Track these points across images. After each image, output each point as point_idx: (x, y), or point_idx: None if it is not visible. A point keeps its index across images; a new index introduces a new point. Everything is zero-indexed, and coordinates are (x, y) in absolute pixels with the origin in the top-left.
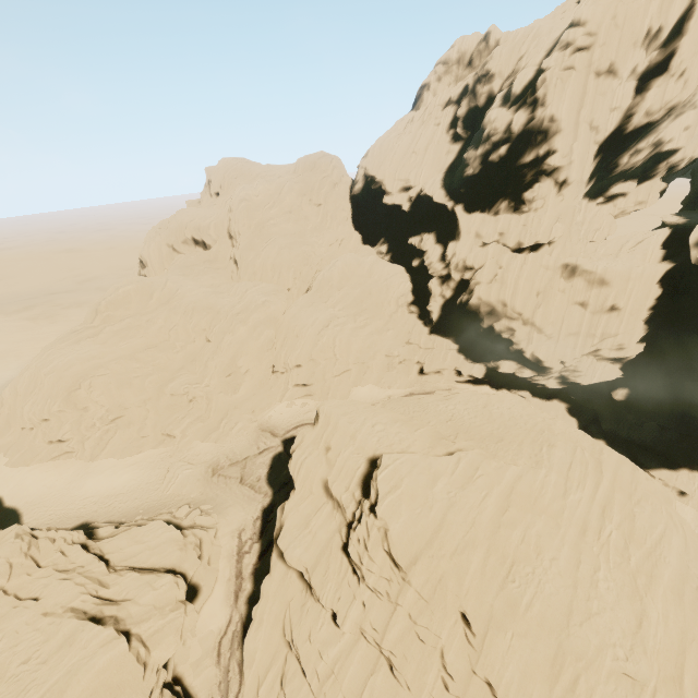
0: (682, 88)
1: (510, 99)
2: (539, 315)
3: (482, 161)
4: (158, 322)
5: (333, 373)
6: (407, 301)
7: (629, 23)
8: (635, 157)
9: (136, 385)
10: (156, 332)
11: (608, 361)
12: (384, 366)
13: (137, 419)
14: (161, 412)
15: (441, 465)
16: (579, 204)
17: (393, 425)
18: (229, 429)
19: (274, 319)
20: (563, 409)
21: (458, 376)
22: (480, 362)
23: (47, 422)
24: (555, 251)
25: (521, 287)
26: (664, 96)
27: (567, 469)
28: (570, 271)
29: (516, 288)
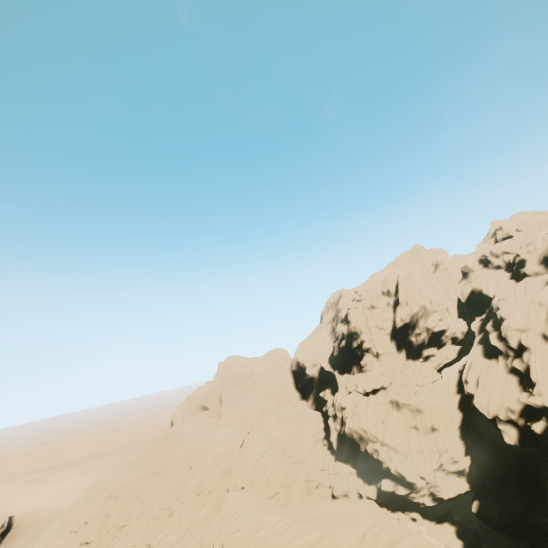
0: (410, 309)
1: (342, 320)
2: (387, 437)
3: (338, 348)
4: (166, 455)
5: (266, 495)
6: (321, 436)
7: (372, 291)
8: (419, 337)
9: (142, 499)
10: (163, 462)
11: (454, 474)
12: (304, 490)
13: (135, 528)
14: (150, 523)
15: (268, 520)
16: (405, 363)
17: (258, 504)
18: (188, 541)
19: (232, 451)
20: (452, 532)
21: (360, 498)
22: (372, 484)
23: (86, 525)
24: (389, 393)
25: (370, 417)
26: (404, 312)
27: (361, 537)
28: (396, 404)
29: (367, 418)
